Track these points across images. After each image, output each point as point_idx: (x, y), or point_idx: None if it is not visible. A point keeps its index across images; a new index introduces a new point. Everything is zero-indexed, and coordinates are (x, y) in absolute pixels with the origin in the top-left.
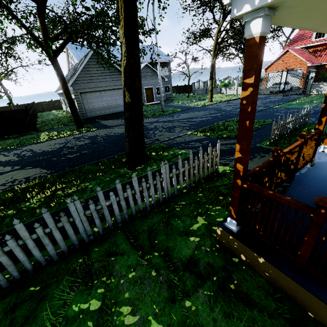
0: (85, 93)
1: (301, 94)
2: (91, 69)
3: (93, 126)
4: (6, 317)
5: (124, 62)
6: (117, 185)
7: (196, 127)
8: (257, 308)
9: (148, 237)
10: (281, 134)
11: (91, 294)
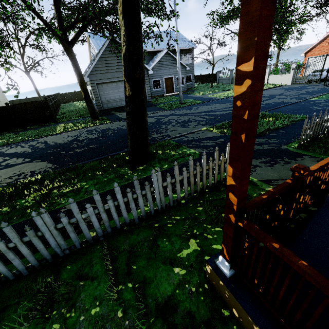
0: (102, 84)
1: None
2: (108, 59)
3: (107, 119)
4: None
5: (123, 48)
6: (94, 196)
7: (213, 122)
8: None
9: (127, 259)
10: (315, 134)
11: (44, 328)
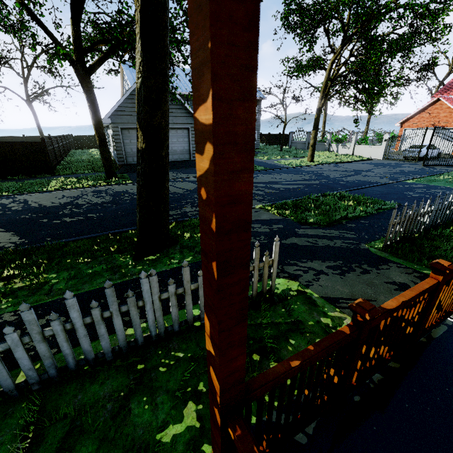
0: (129, 130)
1: (452, 165)
2: None
3: (129, 177)
4: None
5: (138, 82)
6: (22, 314)
7: (274, 198)
8: None
9: (61, 440)
10: (407, 232)
11: None
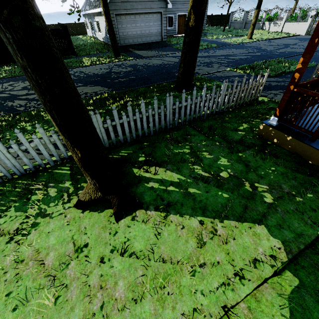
0: (120, 16)
1: None
2: None
3: (128, 56)
4: (139, 151)
5: None
6: (194, 91)
7: (234, 64)
8: (280, 159)
9: (209, 129)
10: None
11: (182, 147)
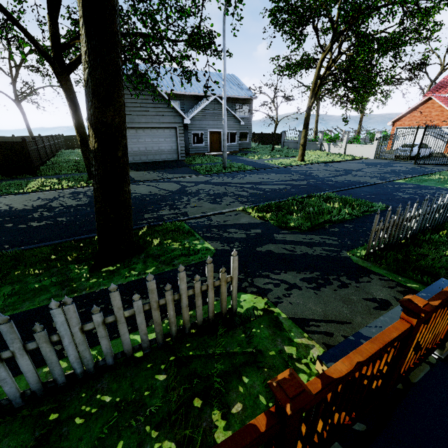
0: None
1: (445, 165)
2: (127, 96)
3: None
4: None
5: (85, 73)
6: None
7: (258, 200)
8: None
9: None
10: (392, 238)
11: None
